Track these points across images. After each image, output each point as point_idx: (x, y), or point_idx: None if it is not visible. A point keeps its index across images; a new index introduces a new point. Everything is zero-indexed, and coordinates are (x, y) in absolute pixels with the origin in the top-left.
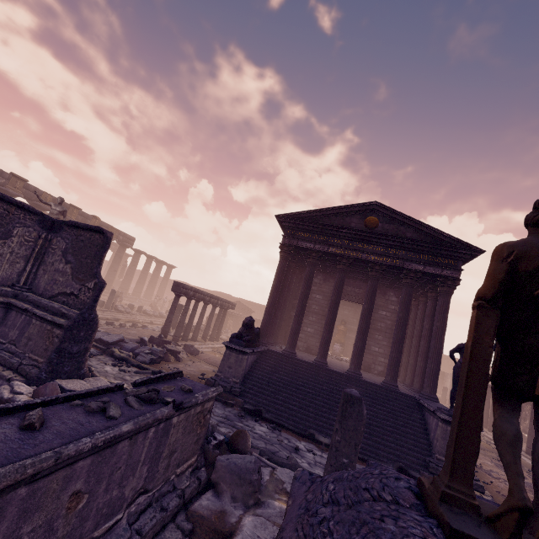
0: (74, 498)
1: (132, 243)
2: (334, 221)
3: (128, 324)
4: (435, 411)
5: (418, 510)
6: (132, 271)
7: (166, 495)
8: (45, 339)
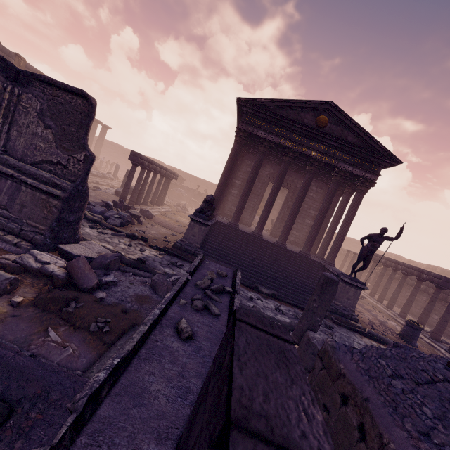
0: None
1: None
2: (290, 114)
3: None
4: (339, 275)
5: None
6: None
7: None
8: (41, 208)
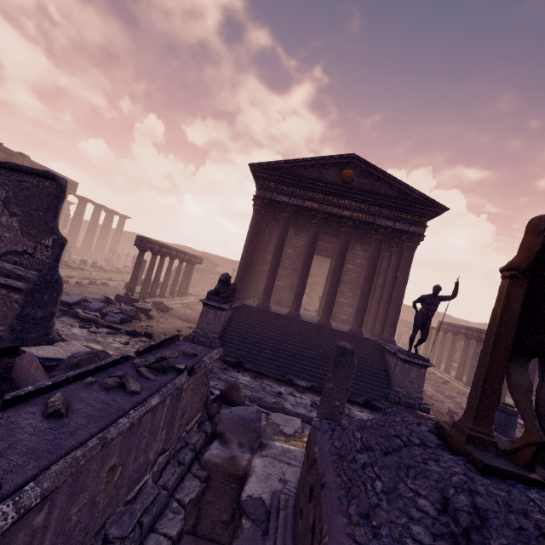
0: (110, 472)
1: (75, 189)
2: (311, 173)
3: (84, 282)
4: (396, 352)
5: (442, 449)
6: (78, 222)
7: (180, 451)
8: (0, 305)
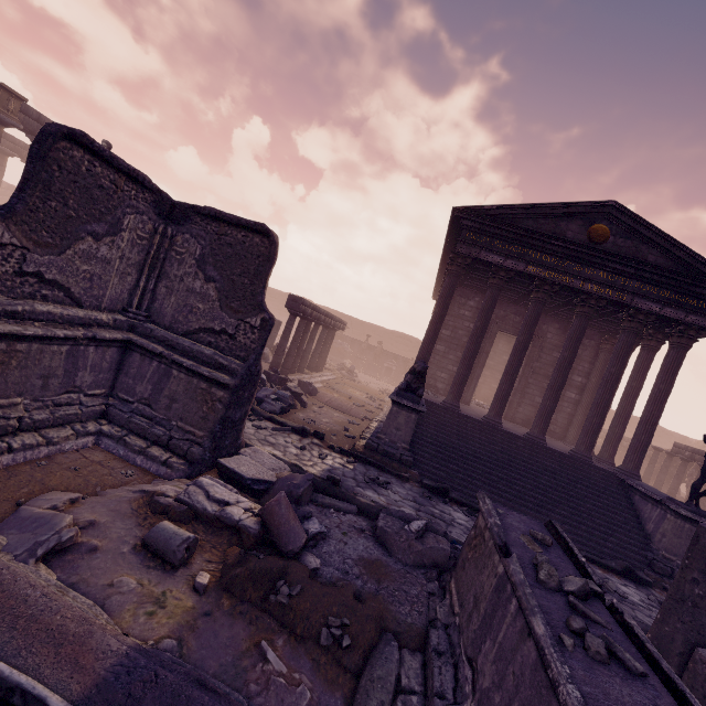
0: None
1: None
2: (542, 225)
3: None
4: (664, 501)
5: None
6: None
7: None
8: (199, 403)
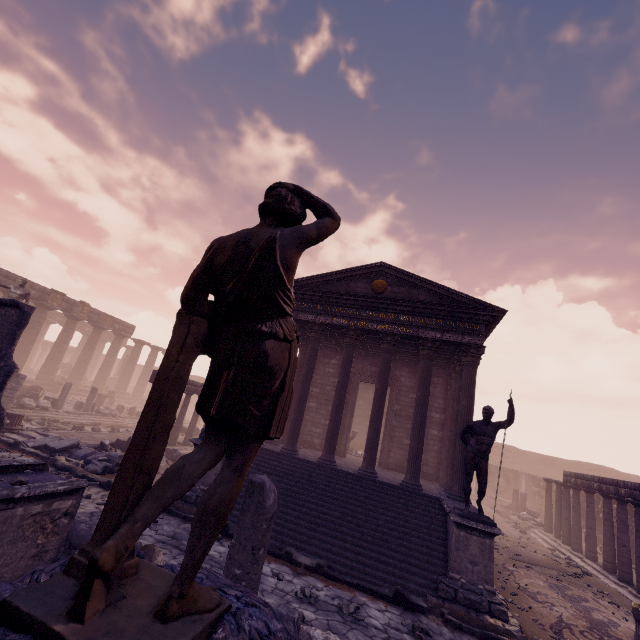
0: None
1: (131, 332)
2: (338, 287)
3: (109, 429)
4: (450, 512)
5: None
6: (132, 366)
7: None
8: None
